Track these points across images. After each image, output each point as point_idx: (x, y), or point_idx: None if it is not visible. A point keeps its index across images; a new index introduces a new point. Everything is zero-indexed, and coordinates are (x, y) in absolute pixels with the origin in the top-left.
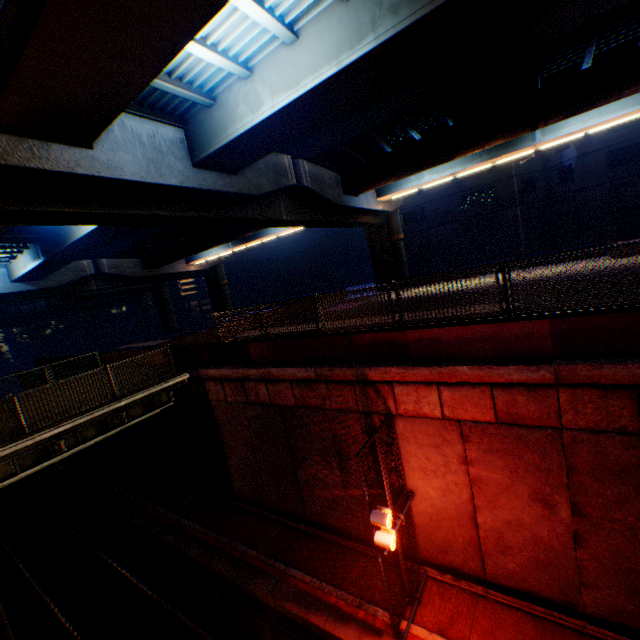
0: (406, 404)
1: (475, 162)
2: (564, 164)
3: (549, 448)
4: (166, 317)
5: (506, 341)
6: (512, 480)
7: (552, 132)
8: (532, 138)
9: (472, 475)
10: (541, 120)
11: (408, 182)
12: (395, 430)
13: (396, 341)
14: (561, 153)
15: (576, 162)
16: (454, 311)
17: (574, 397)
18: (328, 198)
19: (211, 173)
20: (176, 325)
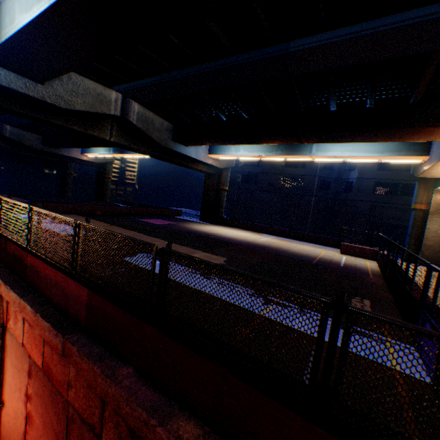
0: (12, 320)
1: (273, 153)
2: (349, 180)
3: (63, 415)
4: (64, 186)
5: (68, 295)
6: (44, 431)
7: (323, 151)
8: (310, 150)
9: (29, 410)
10: (301, 136)
11: (230, 151)
12: (6, 340)
13: (24, 259)
14: (350, 172)
15: (356, 181)
16: (184, 251)
17: (78, 376)
18: (153, 137)
19: (8, 72)
20: (70, 195)
